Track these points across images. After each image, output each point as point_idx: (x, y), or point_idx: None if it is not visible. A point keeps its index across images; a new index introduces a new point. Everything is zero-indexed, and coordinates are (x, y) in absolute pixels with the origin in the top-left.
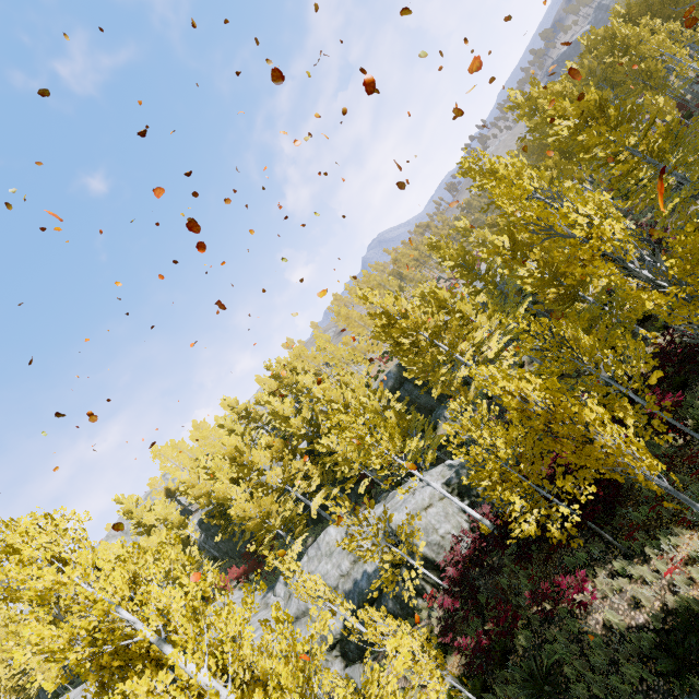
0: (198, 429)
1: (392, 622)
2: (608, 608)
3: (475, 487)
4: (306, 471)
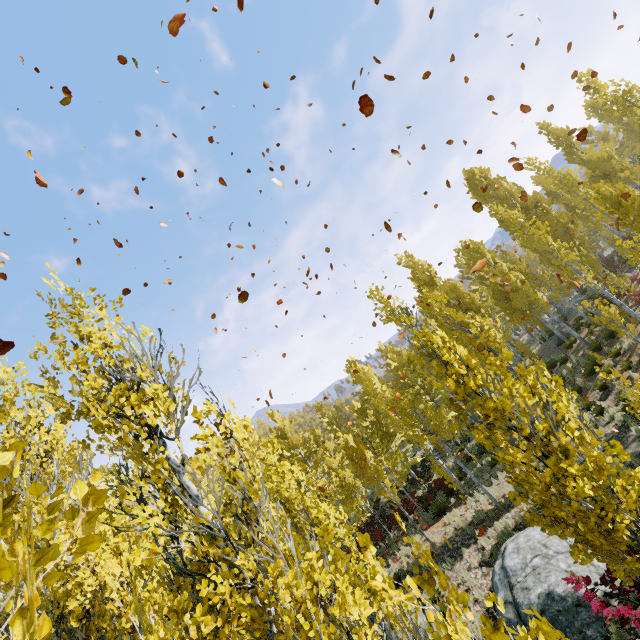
0: None
1: None
2: None
3: None
4: None
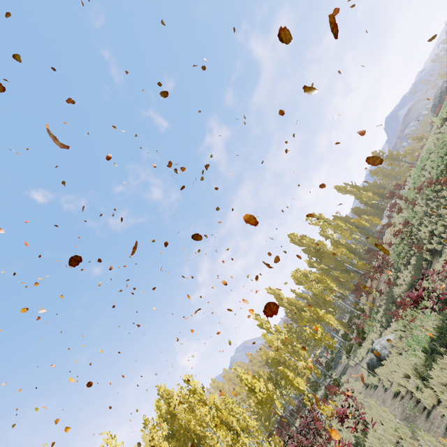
0: None
1: None
2: None
3: None
4: None
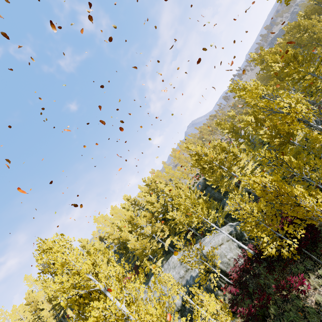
0: (113, 209)
1: (206, 294)
2: (317, 294)
3: (244, 236)
4: (162, 228)
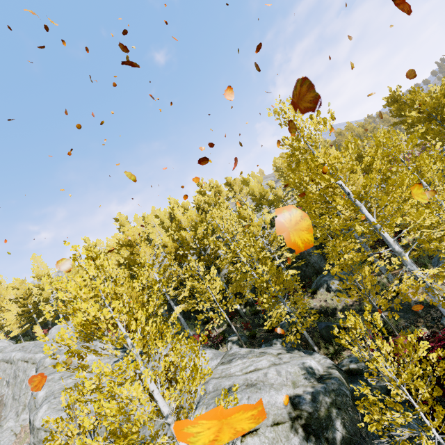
0: (154, 213)
1: None
2: None
3: (334, 428)
4: (184, 278)
